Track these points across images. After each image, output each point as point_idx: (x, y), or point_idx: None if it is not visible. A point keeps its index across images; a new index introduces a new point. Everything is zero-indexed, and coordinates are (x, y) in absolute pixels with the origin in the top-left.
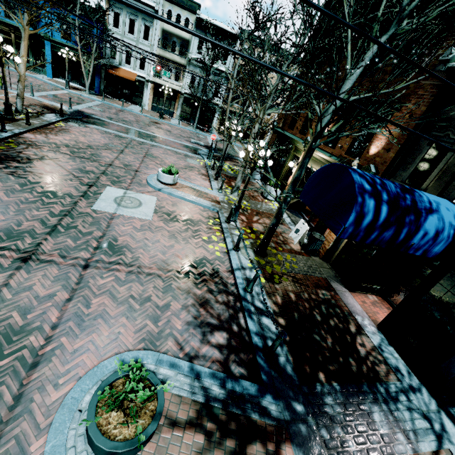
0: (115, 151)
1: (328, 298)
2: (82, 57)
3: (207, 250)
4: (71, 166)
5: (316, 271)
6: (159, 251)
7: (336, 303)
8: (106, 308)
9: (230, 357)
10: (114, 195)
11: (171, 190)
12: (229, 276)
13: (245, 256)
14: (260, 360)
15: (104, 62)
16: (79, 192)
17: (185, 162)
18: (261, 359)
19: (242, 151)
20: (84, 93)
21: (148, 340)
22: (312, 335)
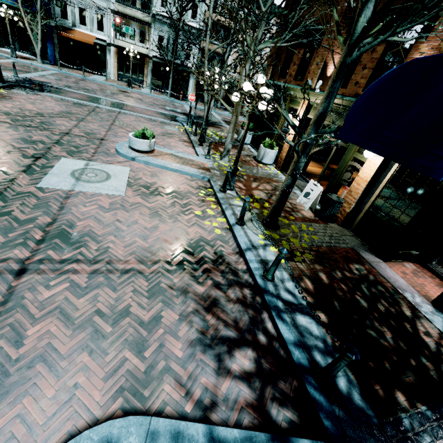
0: (74, 119)
1: (365, 274)
2: (25, 16)
3: (203, 228)
4: (10, 136)
5: (340, 240)
6: (138, 236)
7: (376, 280)
8: (52, 342)
9: (266, 392)
10: (70, 167)
11: (148, 158)
12: (238, 260)
13: (253, 231)
14: (313, 392)
15: (55, 23)
16: (19, 166)
17: (162, 129)
18: (314, 388)
19: (235, 92)
20: (36, 62)
21: (130, 389)
22: (366, 332)
